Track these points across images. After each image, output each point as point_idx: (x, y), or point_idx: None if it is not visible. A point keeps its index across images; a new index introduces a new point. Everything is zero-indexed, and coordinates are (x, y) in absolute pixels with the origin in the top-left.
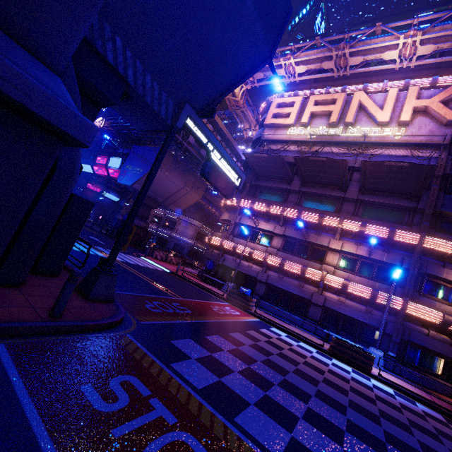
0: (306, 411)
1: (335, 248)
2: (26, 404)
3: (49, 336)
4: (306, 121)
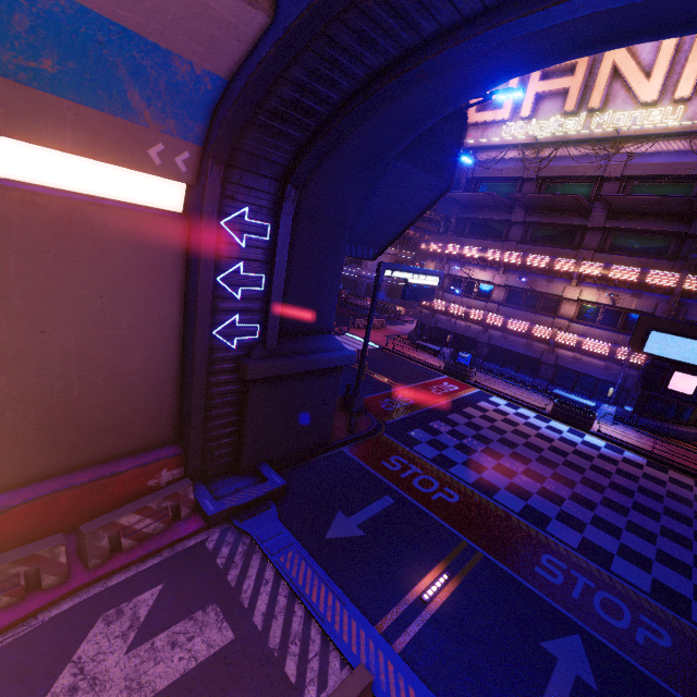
0: (495, 465)
1: (571, 298)
2: (370, 469)
3: (354, 442)
4: (529, 112)
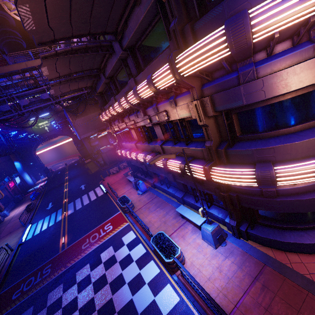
0: None
1: (149, 126)
2: None
3: None
4: None
